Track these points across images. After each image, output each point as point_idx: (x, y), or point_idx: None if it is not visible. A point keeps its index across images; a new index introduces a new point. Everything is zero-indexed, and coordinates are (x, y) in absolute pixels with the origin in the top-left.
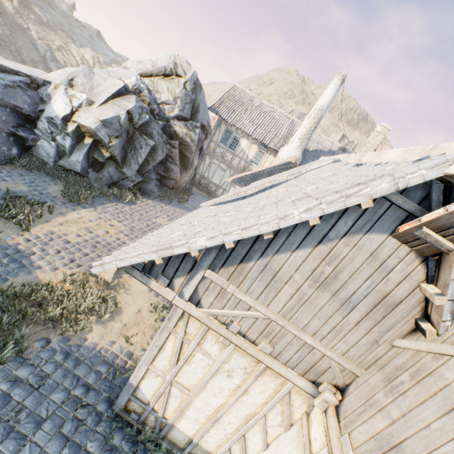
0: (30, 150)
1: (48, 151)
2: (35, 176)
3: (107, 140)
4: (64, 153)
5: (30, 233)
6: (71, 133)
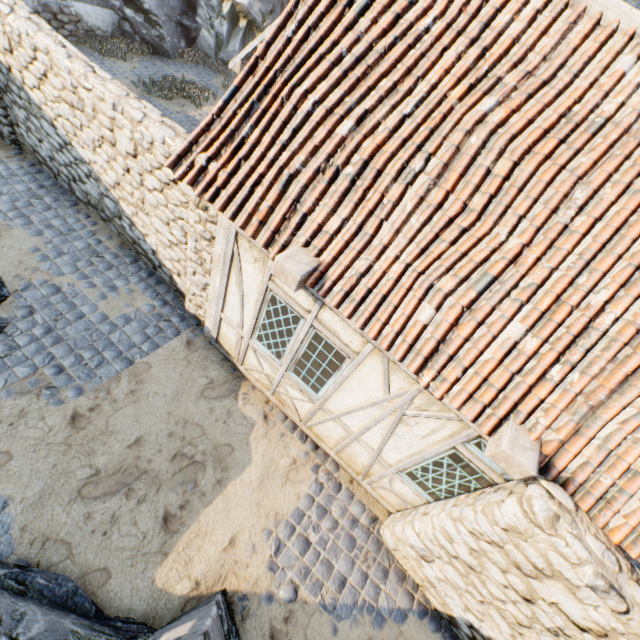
0: (195, 43)
1: (209, 42)
2: (201, 70)
3: (260, 19)
4: (223, 43)
5: (202, 111)
6: (226, 15)
